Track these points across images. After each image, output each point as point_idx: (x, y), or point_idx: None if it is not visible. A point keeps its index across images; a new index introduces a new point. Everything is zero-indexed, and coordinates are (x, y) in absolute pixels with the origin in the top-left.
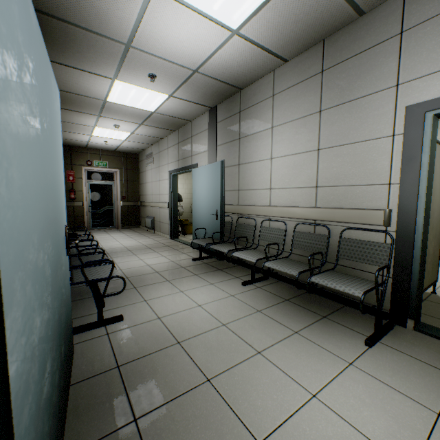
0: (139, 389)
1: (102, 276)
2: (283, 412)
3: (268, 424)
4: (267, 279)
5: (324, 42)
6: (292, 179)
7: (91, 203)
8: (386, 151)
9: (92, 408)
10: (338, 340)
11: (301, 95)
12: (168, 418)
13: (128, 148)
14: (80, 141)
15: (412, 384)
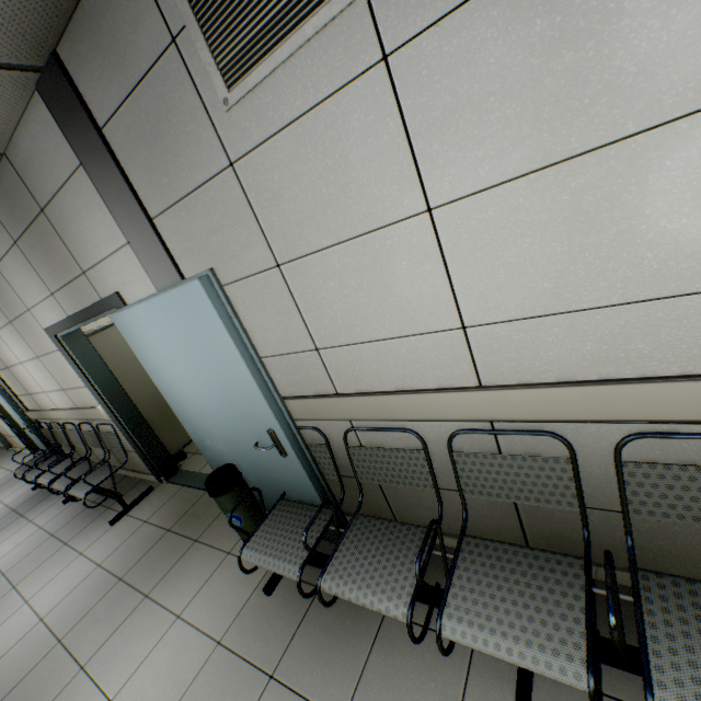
0: None
1: None
2: None
3: None
4: None
5: None
6: (49, 383)
7: None
8: (67, 362)
9: None
10: (95, 532)
11: None
12: None
13: None
14: None
15: (108, 548)
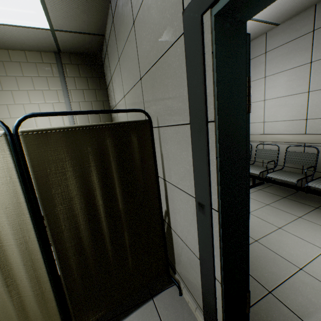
0: None
1: None
2: (308, 256)
3: (302, 261)
4: (263, 184)
5: (315, 6)
6: (283, 115)
7: None
8: None
9: None
10: None
11: (292, 51)
12: None
13: None
14: None
15: None
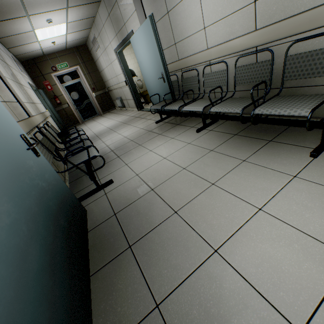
0: (130, 227)
1: (85, 158)
2: (234, 226)
3: (222, 236)
4: (217, 121)
5: None
6: (225, 4)
7: (73, 102)
8: None
9: (103, 243)
10: (283, 159)
11: None
12: (150, 242)
13: (74, 41)
14: (35, 51)
15: None
